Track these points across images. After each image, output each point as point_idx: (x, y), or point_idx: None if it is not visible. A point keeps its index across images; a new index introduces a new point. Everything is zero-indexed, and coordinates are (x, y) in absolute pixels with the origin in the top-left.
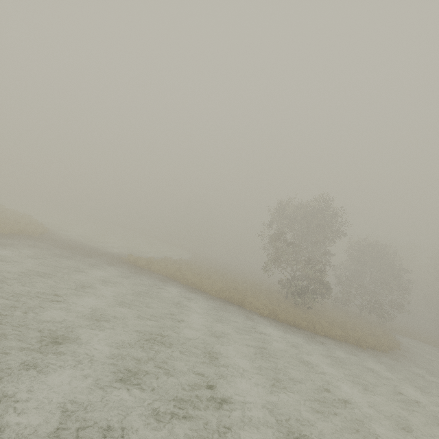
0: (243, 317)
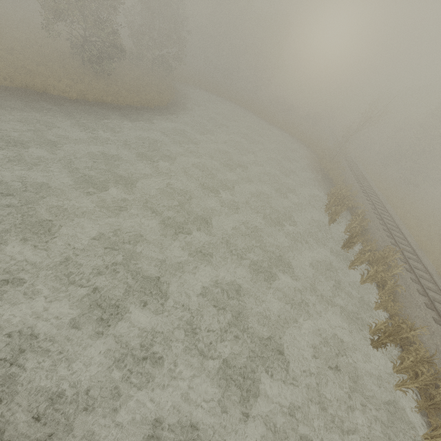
0: (58, 108)
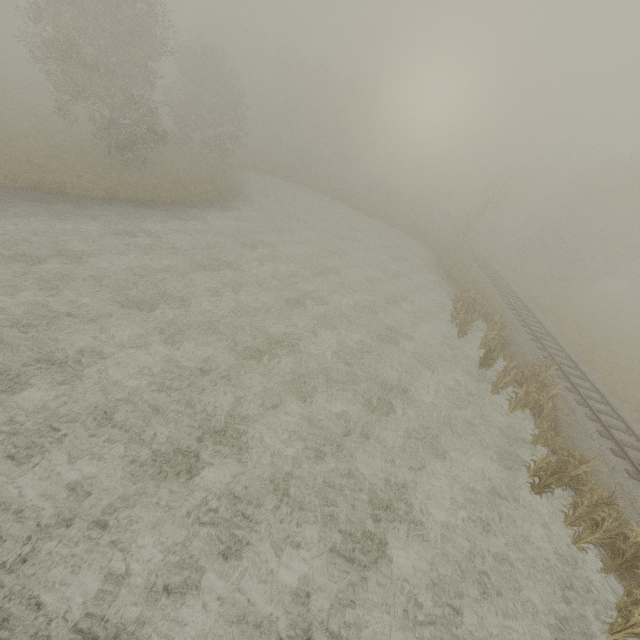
0: (79, 211)
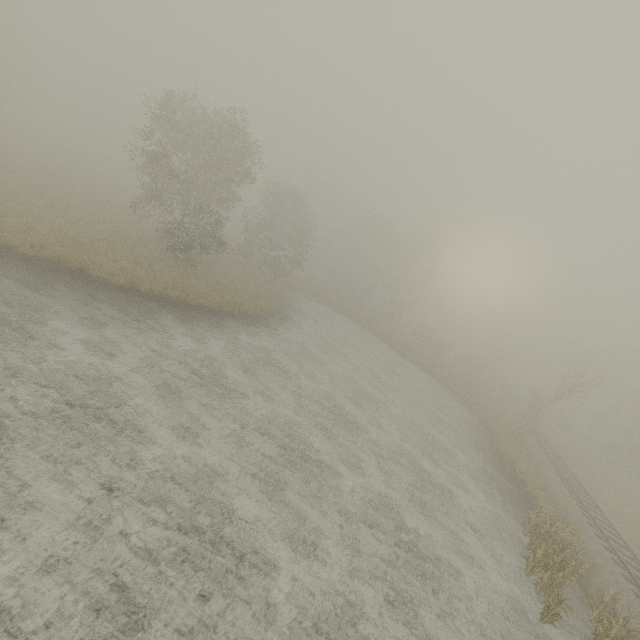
0: (81, 292)
